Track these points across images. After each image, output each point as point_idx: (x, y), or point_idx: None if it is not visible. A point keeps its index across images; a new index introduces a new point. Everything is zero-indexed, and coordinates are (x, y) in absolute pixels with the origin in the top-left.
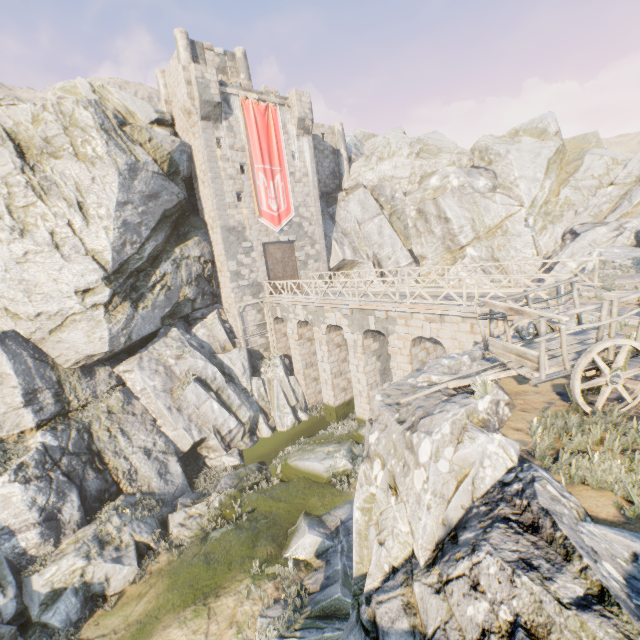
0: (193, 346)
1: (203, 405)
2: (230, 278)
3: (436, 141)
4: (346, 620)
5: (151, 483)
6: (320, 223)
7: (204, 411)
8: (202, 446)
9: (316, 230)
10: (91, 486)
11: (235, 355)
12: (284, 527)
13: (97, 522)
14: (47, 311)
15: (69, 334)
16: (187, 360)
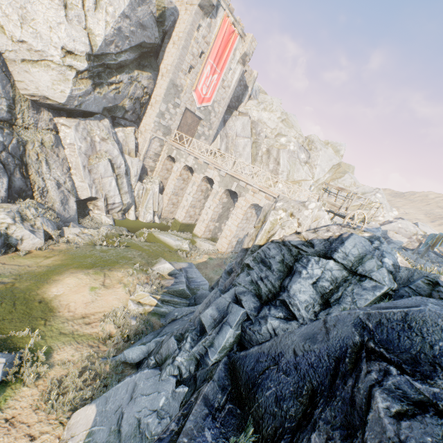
0: (114, 139)
1: (106, 178)
2: (157, 114)
3: (293, 121)
4: (184, 298)
5: (55, 204)
6: (220, 120)
7: (105, 182)
8: (92, 202)
9: (216, 122)
10: (16, 182)
11: (135, 162)
12: (149, 259)
13: (21, 204)
14: (31, 44)
15: (38, 72)
16: (108, 145)
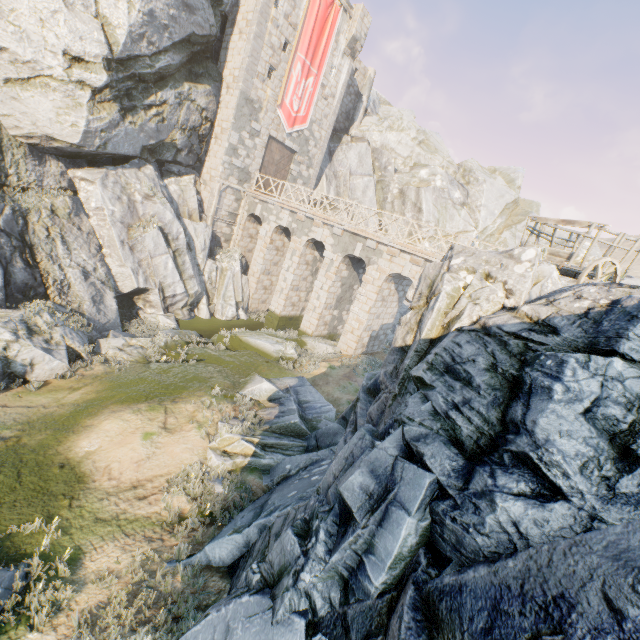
0: (164, 196)
1: (158, 257)
2: (226, 150)
3: (436, 142)
4: (299, 438)
5: (83, 304)
6: (323, 151)
7: (157, 263)
8: (140, 297)
9: (317, 155)
10: (17, 275)
11: (201, 228)
12: (236, 377)
13: (26, 309)
14: (15, 52)
15: (32, 97)
16: (156, 205)
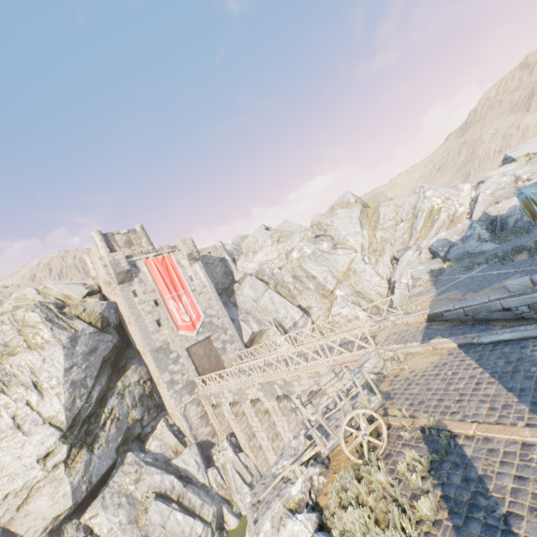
0: (148, 463)
1: (168, 521)
2: (167, 387)
3: (287, 227)
4: None
5: None
6: (226, 314)
7: (170, 527)
8: None
9: (224, 320)
10: None
11: (187, 454)
12: None
13: None
14: (13, 489)
15: (35, 503)
16: (145, 480)
